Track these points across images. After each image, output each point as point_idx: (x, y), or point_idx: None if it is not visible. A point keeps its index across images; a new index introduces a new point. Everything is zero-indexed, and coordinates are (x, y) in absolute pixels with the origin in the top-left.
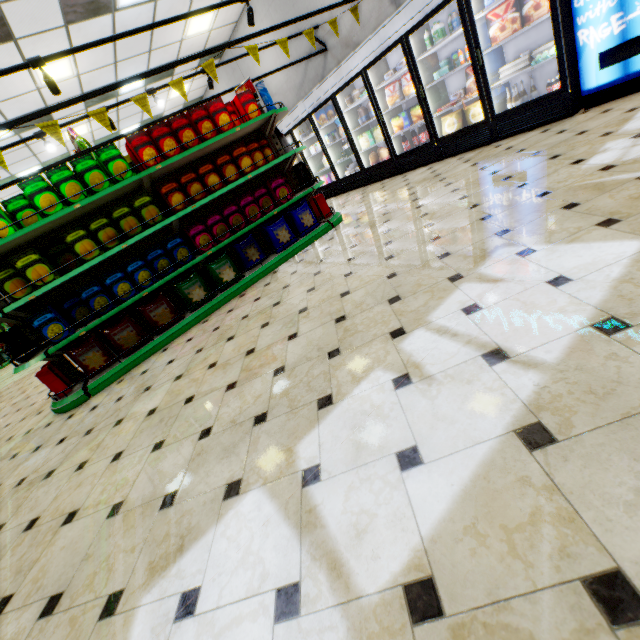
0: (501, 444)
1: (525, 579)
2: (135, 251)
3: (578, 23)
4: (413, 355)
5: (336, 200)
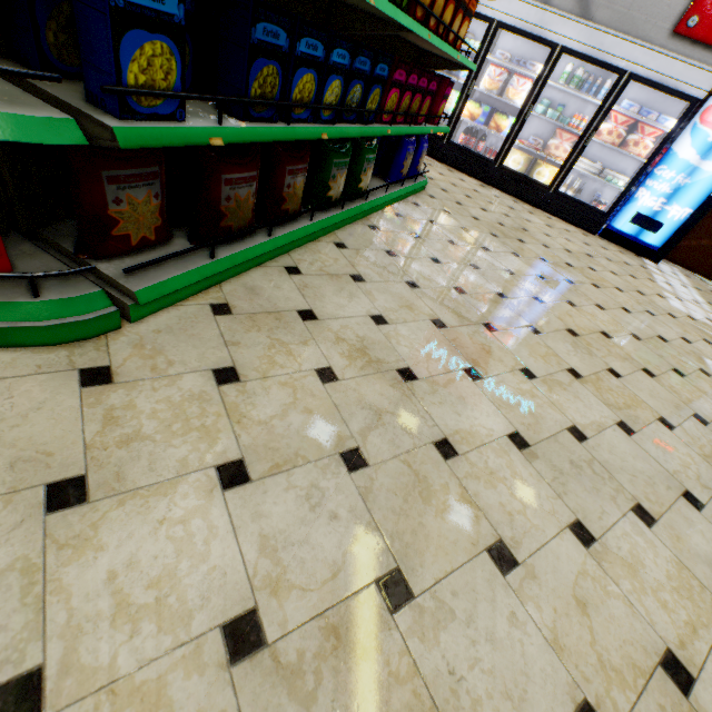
0: None
1: None
2: None
3: (646, 183)
4: None
5: None
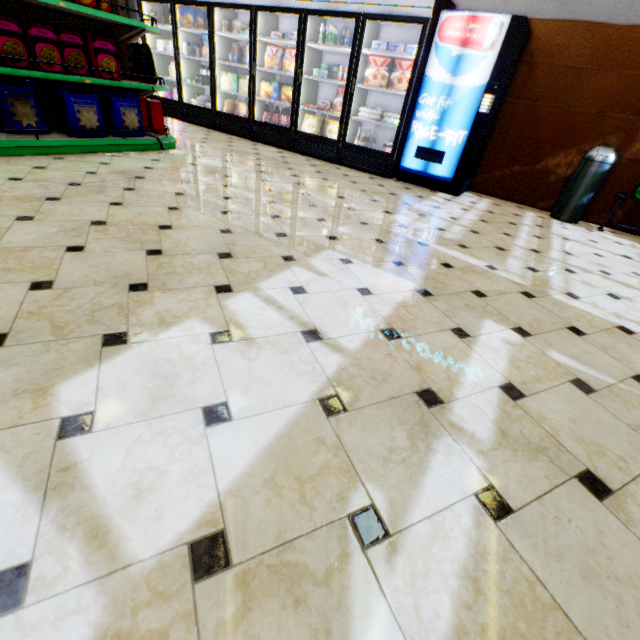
0: (306, 409)
1: (309, 521)
2: None
3: (416, 115)
4: (238, 315)
5: (171, 122)
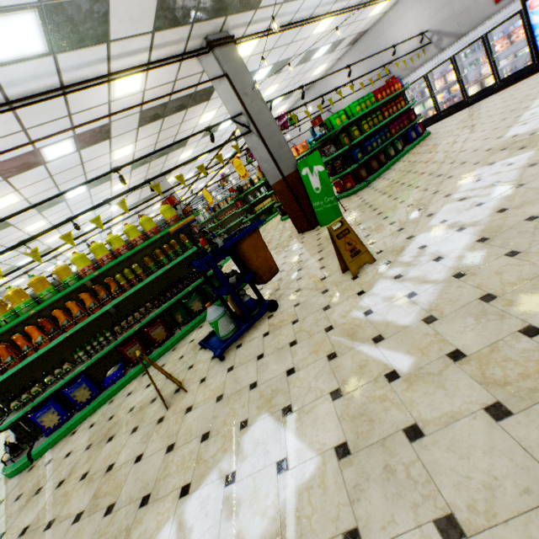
0: None
1: None
2: (363, 139)
3: (537, 40)
4: None
5: None
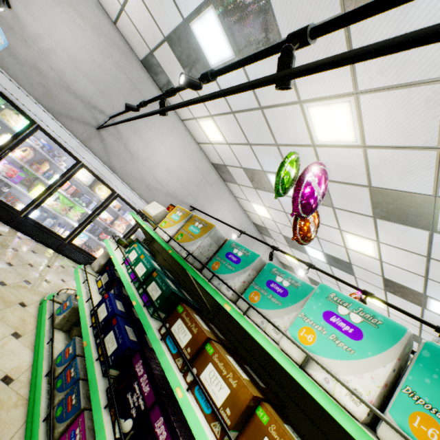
0: None
1: None
2: None
3: None
4: None
5: None
